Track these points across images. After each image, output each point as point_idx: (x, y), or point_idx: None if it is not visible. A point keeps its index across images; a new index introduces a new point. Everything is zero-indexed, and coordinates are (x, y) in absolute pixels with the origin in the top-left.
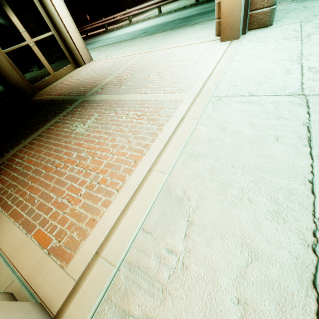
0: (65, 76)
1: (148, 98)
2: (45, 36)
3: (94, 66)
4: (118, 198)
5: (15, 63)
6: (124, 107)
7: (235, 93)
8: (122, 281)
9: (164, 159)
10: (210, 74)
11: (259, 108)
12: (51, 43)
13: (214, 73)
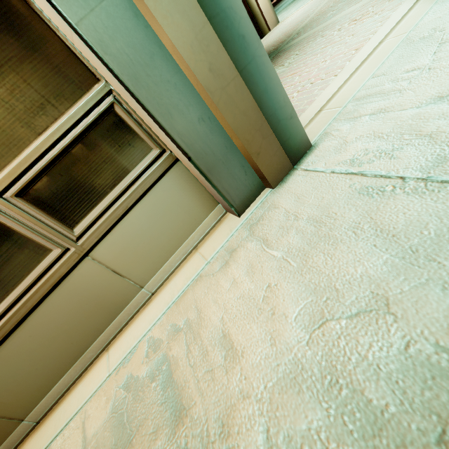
0: None
1: None
2: None
3: (282, 25)
4: (338, 78)
5: None
6: (335, 26)
7: None
8: (350, 109)
9: (402, 25)
10: None
11: None
12: None
13: None
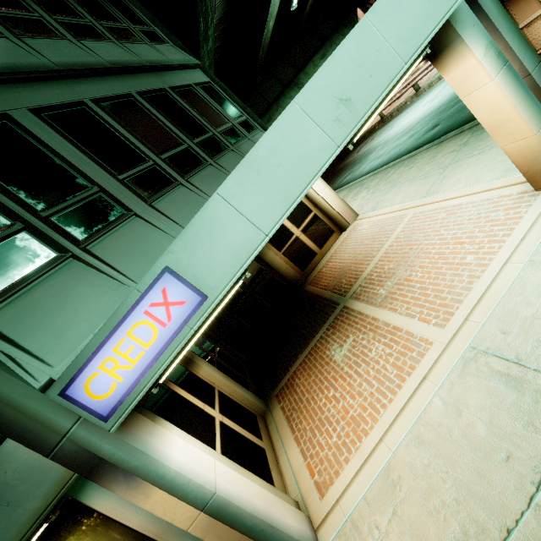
0: (331, 249)
1: (400, 325)
2: (308, 219)
3: (358, 231)
4: (354, 459)
5: (289, 258)
6: (376, 334)
7: (498, 350)
8: (347, 530)
9: (394, 432)
10: (484, 292)
11: (514, 394)
12: (314, 223)
13: (490, 289)
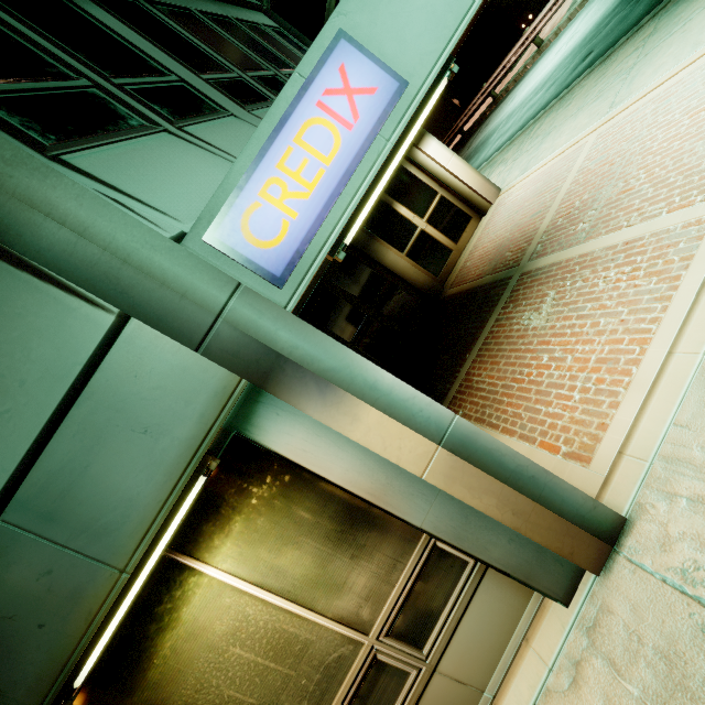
0: (470, 241)
1: (636, 236)
2: (433, 205)
3: (509, 202)
4: (629, 397)
5: (415, 260)
6: (595, 266)
7: None
8: (659, 472)
9: (691, 333)
10: None
11: None
12: (442, 209)
13: None
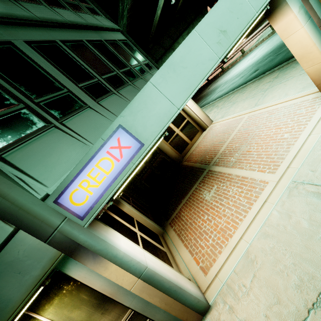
0: (197, 141)
1: (246, 176)
2: (183, 123)
3: (214, 129)
4: (225, 251)
5: (172, 146)
6: (231, 182)
7: (310, 180)
8: (224, 290)
9: (249, 232)
10: (297, 151)
11: None
12: (187, 125)
13: (301, 150)
